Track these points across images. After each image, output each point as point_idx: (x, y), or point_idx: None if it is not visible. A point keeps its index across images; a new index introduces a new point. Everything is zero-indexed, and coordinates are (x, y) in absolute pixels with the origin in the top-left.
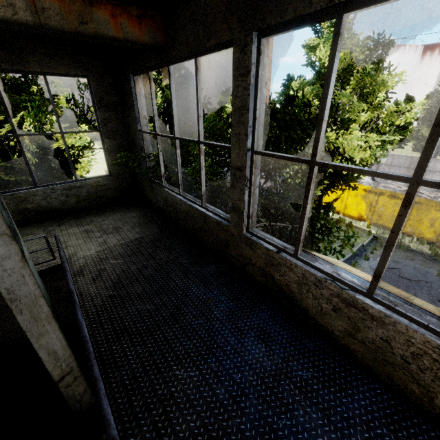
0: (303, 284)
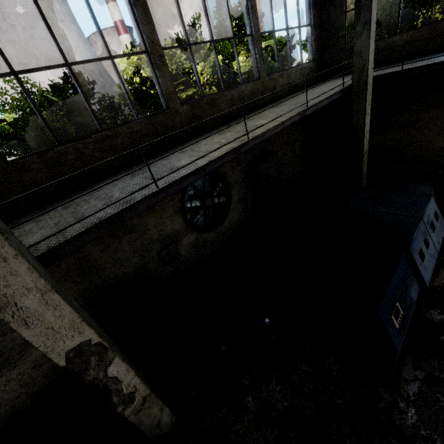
0: None
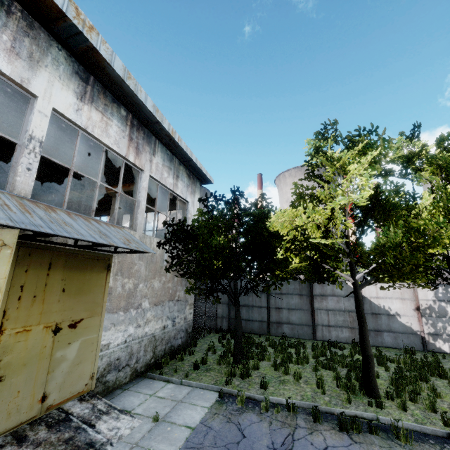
0: None
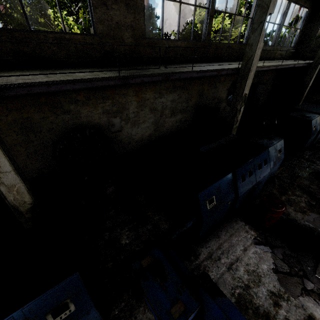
0: None
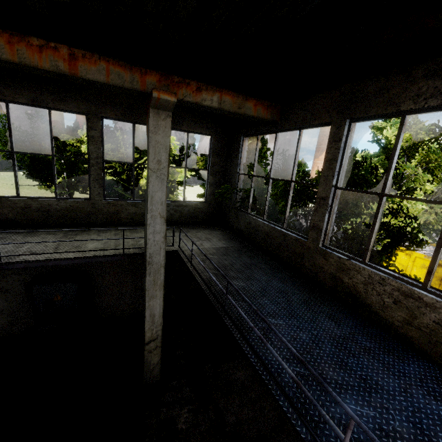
0: (369, 283)
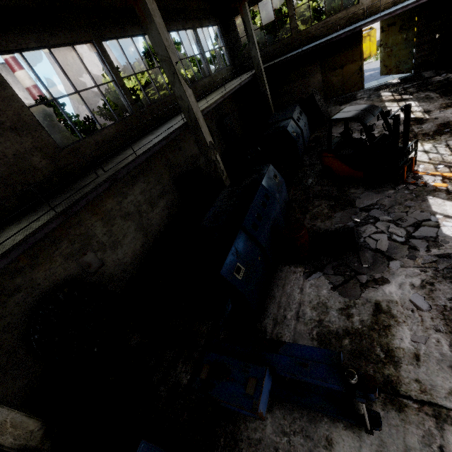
0: (316, 30)
